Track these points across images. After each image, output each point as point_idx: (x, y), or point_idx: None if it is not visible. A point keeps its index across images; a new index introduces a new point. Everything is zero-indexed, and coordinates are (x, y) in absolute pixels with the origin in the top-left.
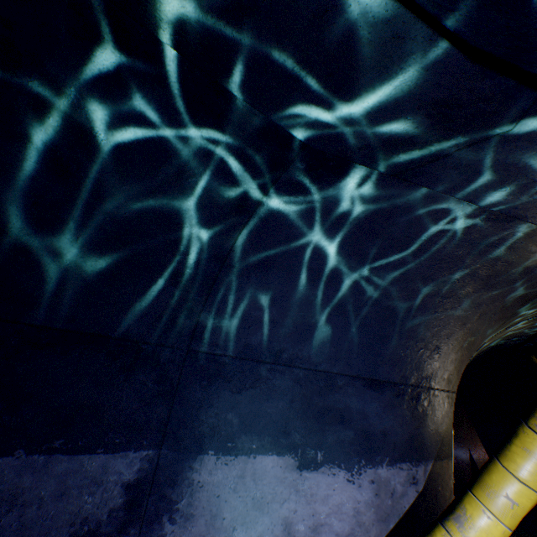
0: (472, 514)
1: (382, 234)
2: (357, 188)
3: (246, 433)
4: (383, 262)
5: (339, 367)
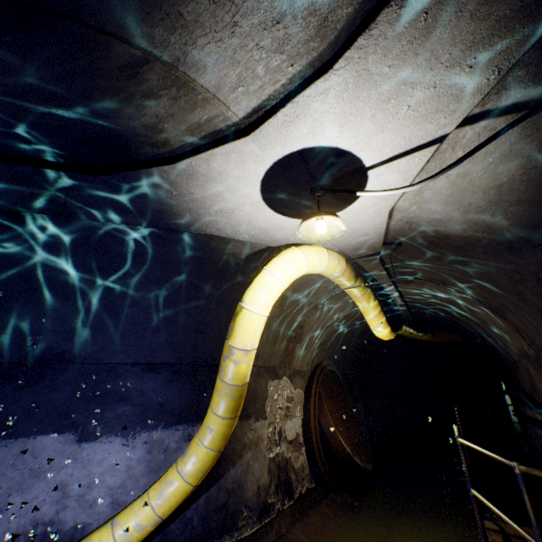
0: (192, 446)
1: (108, 253)
2: (58, 225)
3: (28, 420)
4: (126, 272)
5: (119, 358)
